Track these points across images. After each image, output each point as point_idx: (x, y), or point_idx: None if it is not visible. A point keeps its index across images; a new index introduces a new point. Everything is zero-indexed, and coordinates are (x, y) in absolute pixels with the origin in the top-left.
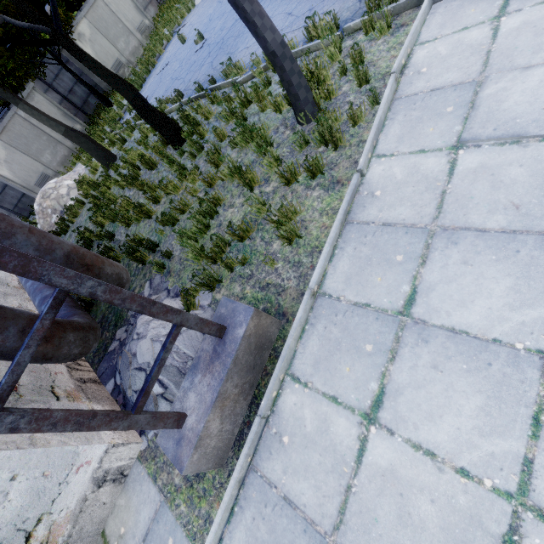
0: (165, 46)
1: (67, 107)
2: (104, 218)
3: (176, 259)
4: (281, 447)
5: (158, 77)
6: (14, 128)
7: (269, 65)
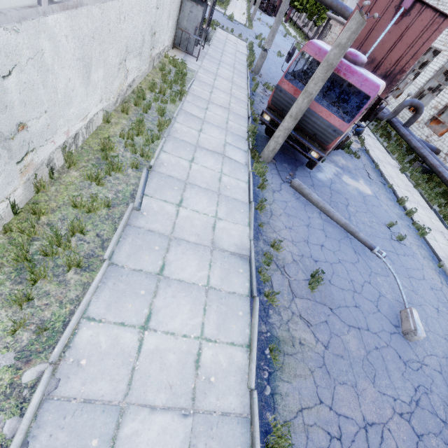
0: None
1: None
2: None
3: None
4: (215, 44)
5: None
6: None
7: None
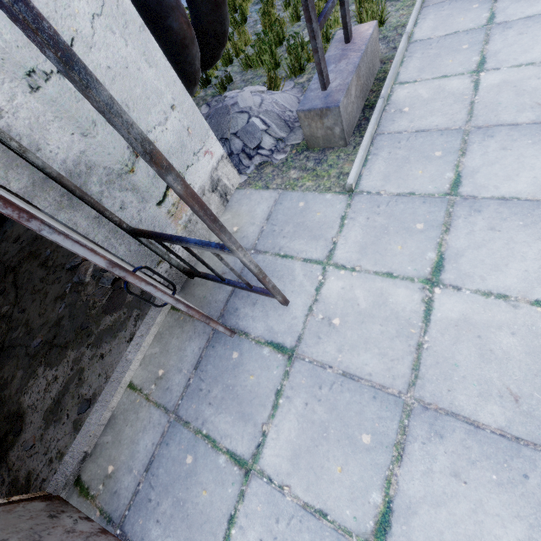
0: None
1: None
2: None
3: (237, 82)
4: (403, 114)
5: None
6: None
7: None
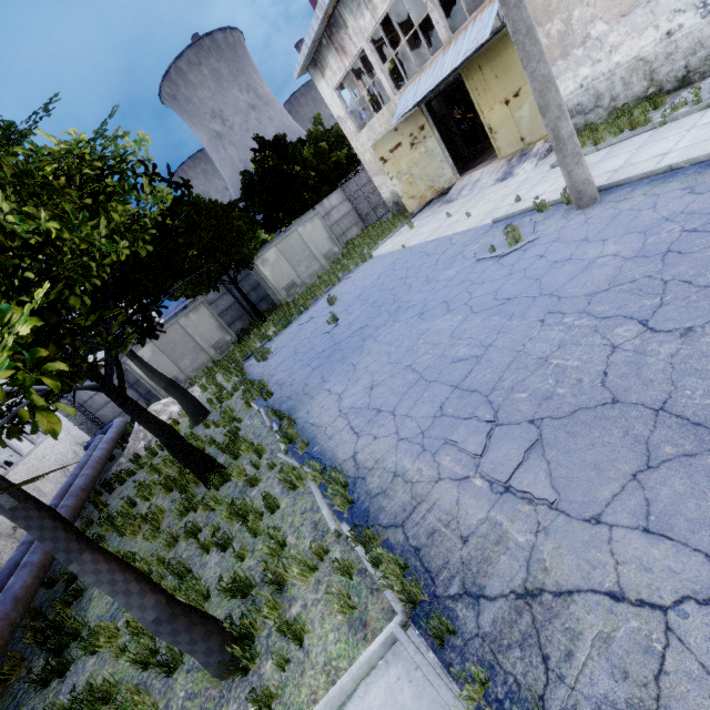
0: (328, 289)
1: (237, 309)
2: (112, 530)
3: None
4: None
5: (296, 330)
6: (170, 334)
7: (287, 483)
